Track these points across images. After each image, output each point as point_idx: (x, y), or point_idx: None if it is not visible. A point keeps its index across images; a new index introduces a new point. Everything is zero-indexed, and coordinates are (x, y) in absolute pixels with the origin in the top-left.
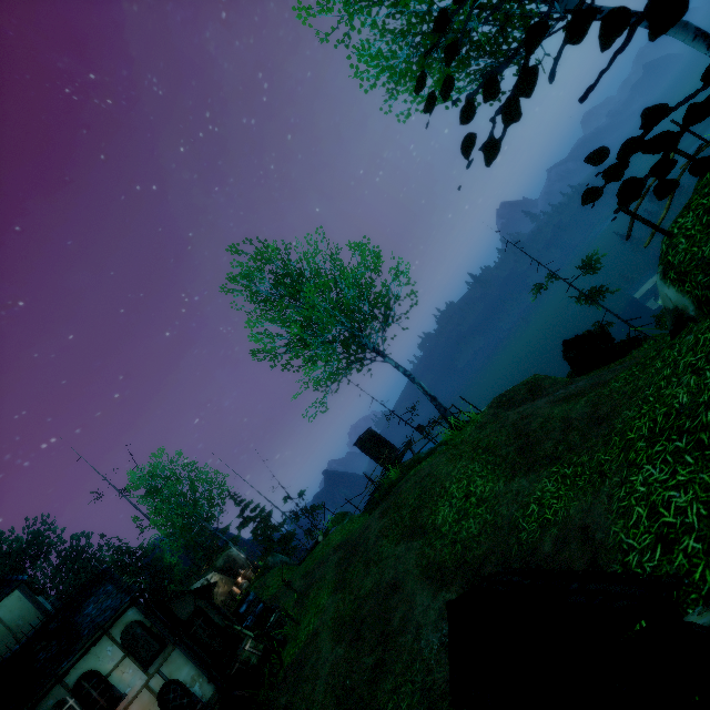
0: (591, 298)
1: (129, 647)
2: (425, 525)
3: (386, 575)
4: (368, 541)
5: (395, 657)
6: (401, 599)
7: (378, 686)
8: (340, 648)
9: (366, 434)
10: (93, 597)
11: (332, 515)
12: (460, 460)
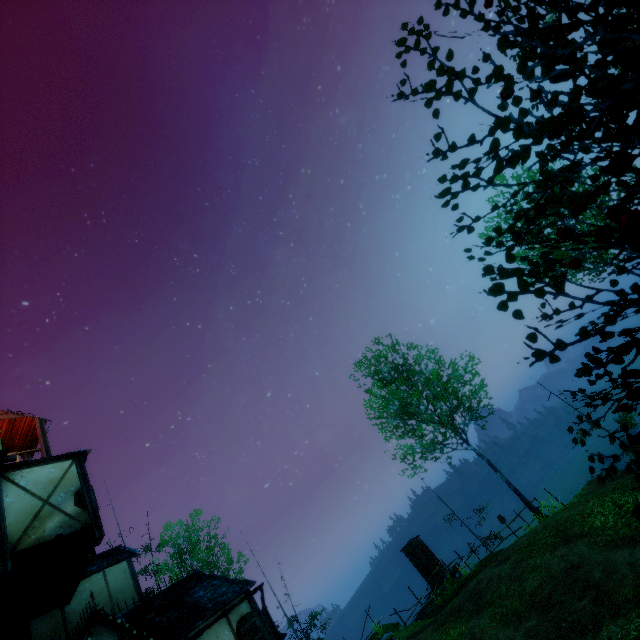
0: (633, 449)
1: (244, 638)
2: (582, 531)
3: (556, 567)
4: (501, 574)
5: (617, 583)
6: (591, 566)
7: (613, 598)
8: (528, 622)
9: (416, 540)
10: (198, 587)
11: (374, 627)
12: (589, 501)
